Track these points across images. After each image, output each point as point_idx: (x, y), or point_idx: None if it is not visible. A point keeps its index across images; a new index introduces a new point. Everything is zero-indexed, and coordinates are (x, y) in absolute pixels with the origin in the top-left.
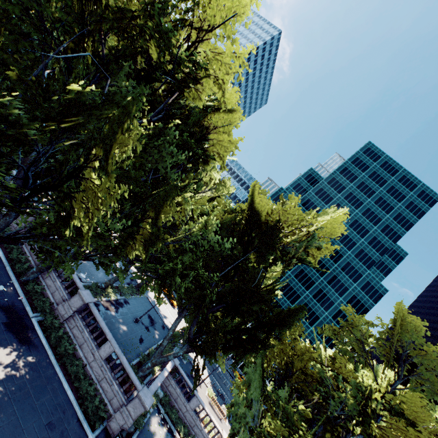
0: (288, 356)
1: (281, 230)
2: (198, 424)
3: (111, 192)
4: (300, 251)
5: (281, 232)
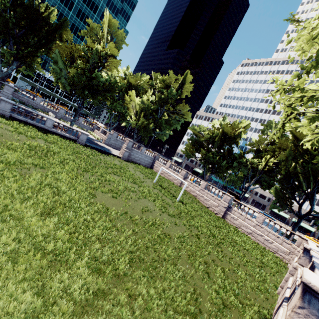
0: (71, 53)
1: None
2: (46, 108)
3: None
4: None
5: None
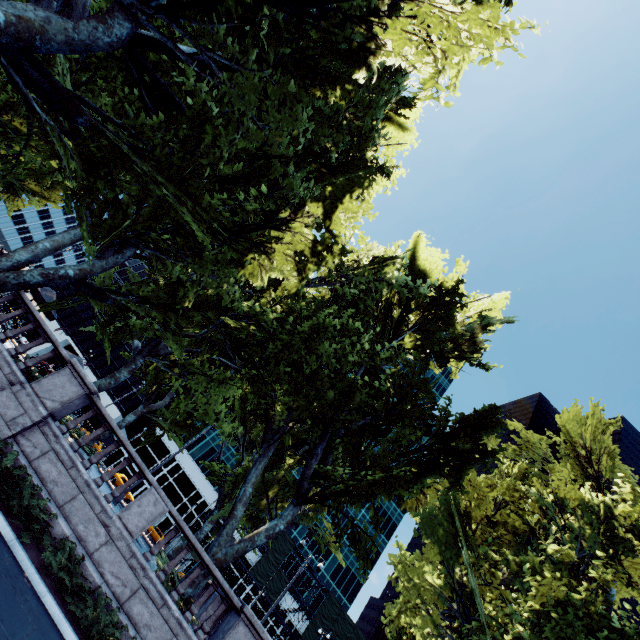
0: None
1: (465, 295)
2: None
3: (496, 25)
4: (477, 331)
5: (465, 296)
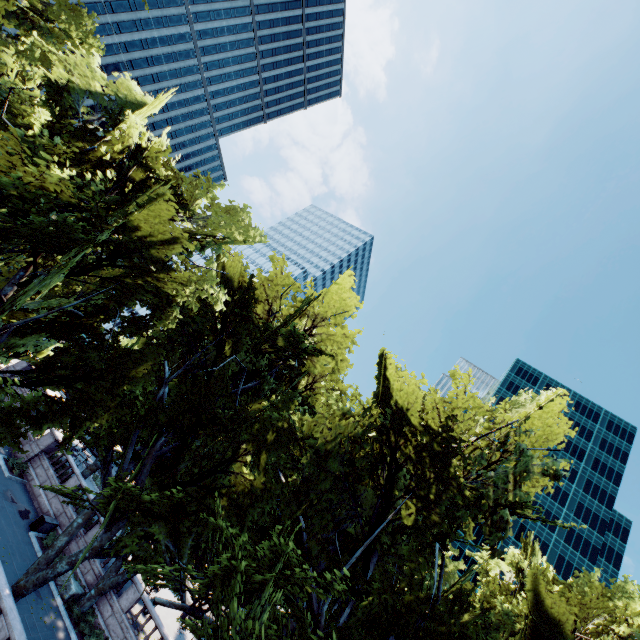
0: None
1: None
2: None
3: None
4: None
5: None
